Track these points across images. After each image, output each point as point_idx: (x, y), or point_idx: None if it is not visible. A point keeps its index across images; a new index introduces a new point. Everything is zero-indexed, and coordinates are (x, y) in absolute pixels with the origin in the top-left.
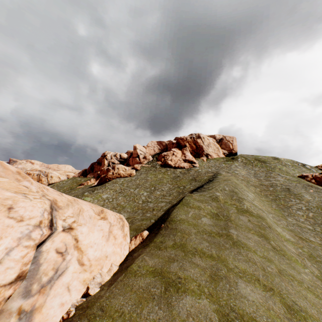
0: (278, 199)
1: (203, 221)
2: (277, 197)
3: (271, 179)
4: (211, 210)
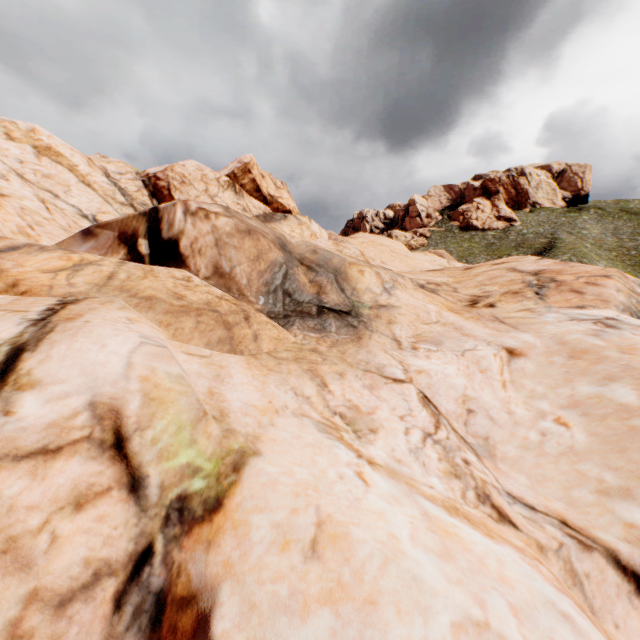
0: (638, 267)
1: None
2: (636, 265)
3: (638, 240)
4: None
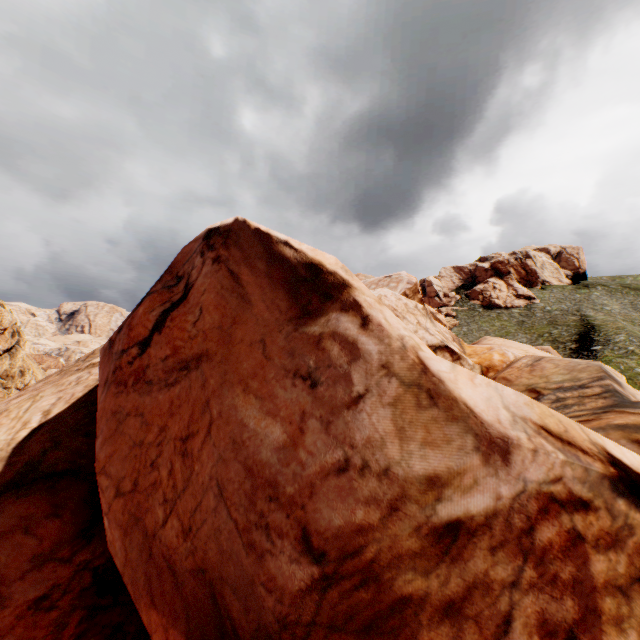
0: None
1: (638, 371)
2: None
3: None
4: (636, 362)
